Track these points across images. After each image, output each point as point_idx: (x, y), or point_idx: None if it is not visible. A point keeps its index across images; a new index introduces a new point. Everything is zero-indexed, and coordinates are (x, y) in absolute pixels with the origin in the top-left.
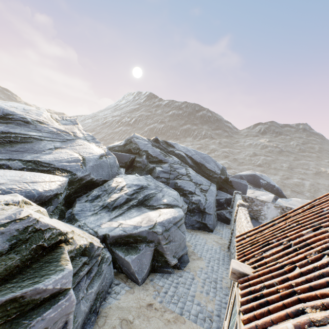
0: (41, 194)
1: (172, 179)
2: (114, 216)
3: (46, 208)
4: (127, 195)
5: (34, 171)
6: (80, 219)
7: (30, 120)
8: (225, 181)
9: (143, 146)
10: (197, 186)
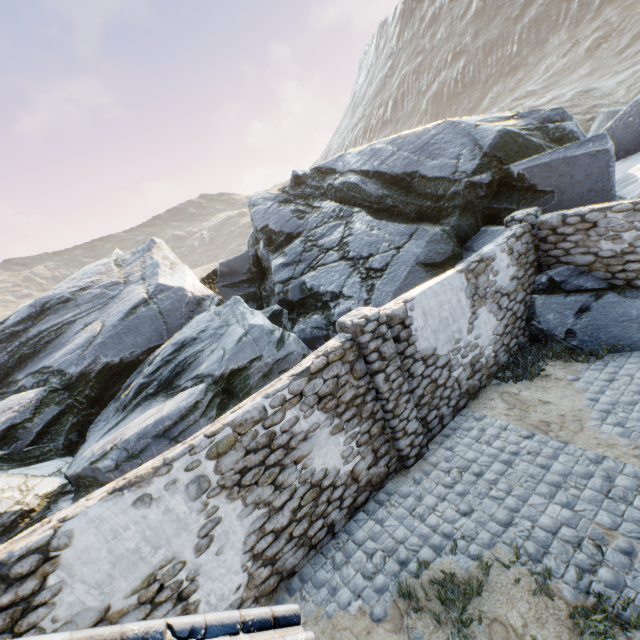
0: None
1: (298, 277)
2: (109, 429)
3: (9, 448)
4: (144, 376)
5: (42, 384)
6: (89, 438)
7: (70, 296)
8: (505, 185)
9: (261, 218)
10: (359, 268)
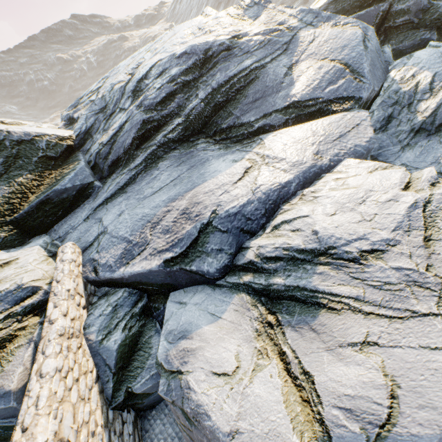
0: (368, 149)
1: None
2: None
3: None
4: None
5: (301, 119)
6: (388, 160)
7: (228, 43)
8: None
9: None
10: None
